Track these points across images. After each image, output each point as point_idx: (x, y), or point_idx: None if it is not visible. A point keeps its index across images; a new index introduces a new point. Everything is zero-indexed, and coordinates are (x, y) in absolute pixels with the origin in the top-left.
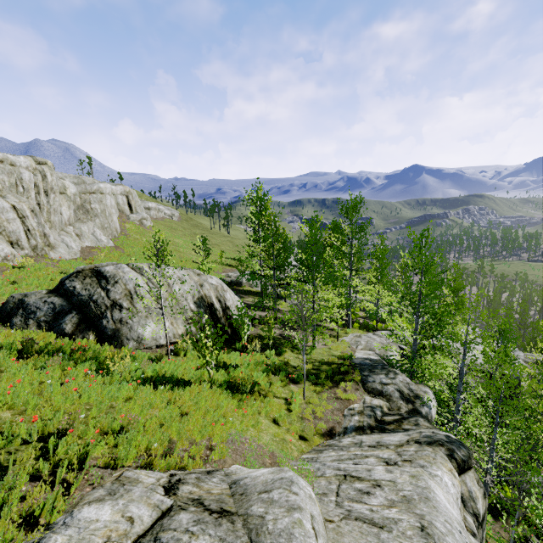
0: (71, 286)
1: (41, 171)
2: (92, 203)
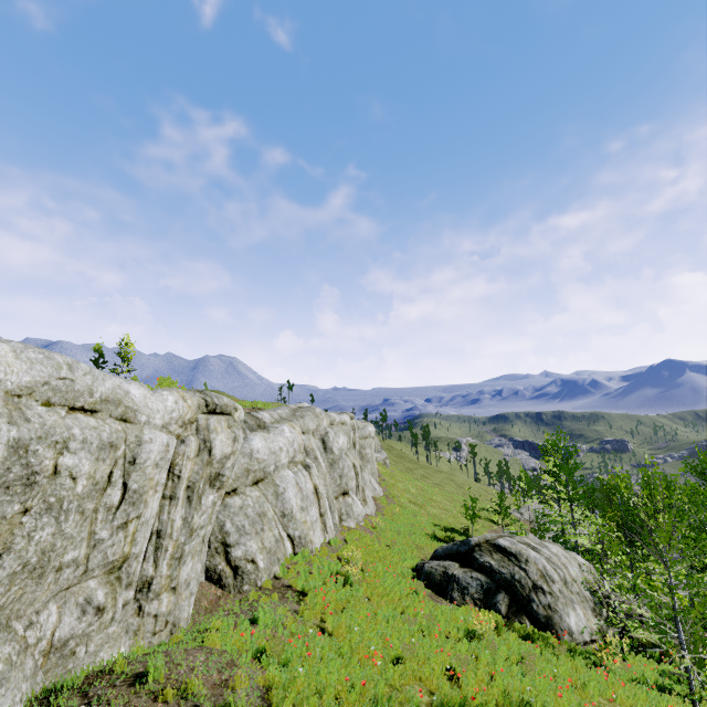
0: (485, 561)
1: (352, 426)
2: (366, 448)
